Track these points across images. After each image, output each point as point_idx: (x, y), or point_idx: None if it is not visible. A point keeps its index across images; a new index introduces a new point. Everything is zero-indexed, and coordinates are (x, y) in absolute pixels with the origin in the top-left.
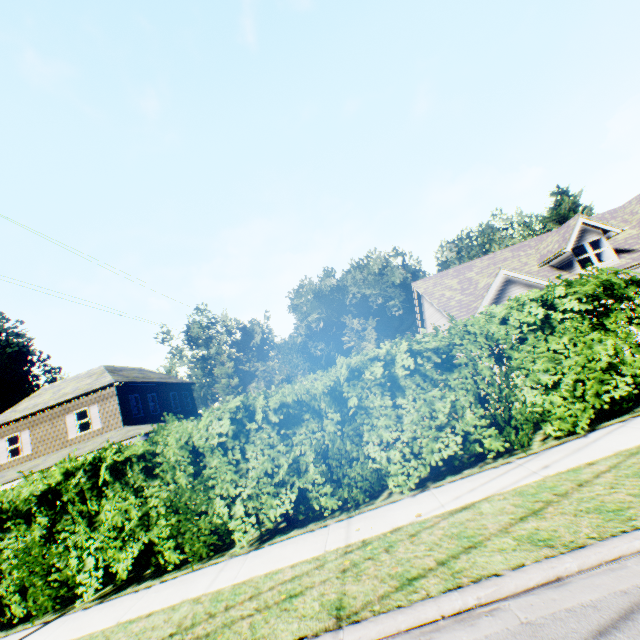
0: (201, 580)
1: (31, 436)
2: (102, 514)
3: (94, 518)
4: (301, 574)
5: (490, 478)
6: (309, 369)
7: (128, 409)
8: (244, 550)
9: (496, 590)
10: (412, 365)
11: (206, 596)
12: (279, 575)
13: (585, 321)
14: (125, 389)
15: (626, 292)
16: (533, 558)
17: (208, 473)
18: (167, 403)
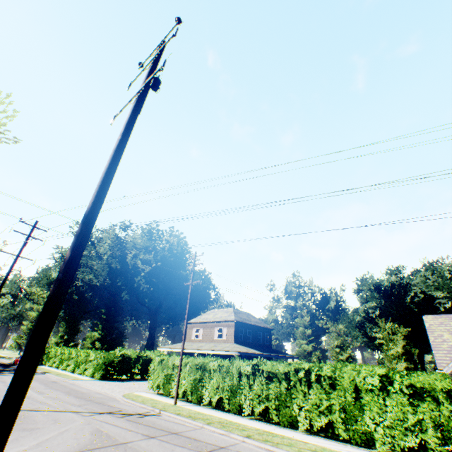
0: (230, 417)
1: (203, 331)
2: (213, 379)
3: (211, 379)
4: (250, 428)
5: (329, 443)
6: (365, 343)
7: (237, 334)
8: (245, 417)
9: (277, 450)
10: (313, 378)
11: (228, 420)
12: (246, 425)
13: (404, 398)
14: (238, 324)
15: (436, 394)
16: (292, 451)
17: (242, 383)
18: (255, 337)
